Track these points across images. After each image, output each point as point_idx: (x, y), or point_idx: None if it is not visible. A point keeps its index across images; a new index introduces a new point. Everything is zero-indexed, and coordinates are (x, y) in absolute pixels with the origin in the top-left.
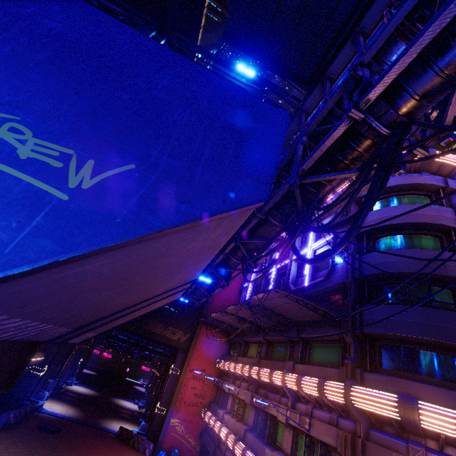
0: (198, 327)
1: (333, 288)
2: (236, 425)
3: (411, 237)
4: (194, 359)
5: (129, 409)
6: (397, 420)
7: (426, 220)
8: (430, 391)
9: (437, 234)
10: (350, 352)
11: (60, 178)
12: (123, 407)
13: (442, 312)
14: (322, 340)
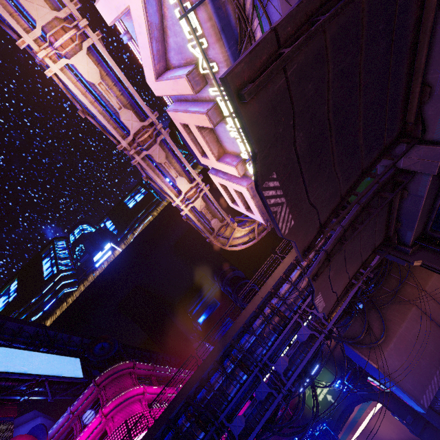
0: None
1: None
2: None
3: None
4: None
5: None
6: None
7: None
8: None
9: None
10: None
11: (392, 385)
12: None
13: None
14: None
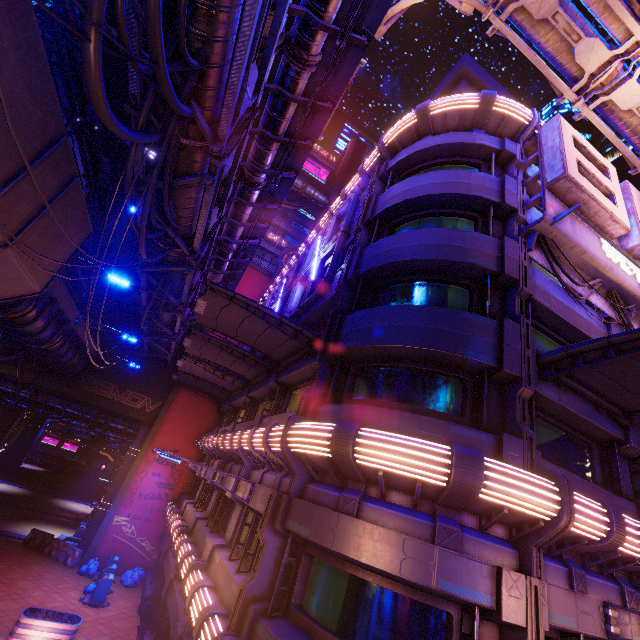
0: (172, 390)
1: (328, 306)
2: (193, 514)
3: (437, 220)
4: (161, 435)
5: (76, 512)
6: (333, 461)
7: (458, 190)
8: (389, 417)
9: (471, 215)
10: (313, 381)
11: None
12: (67, 510)
13: (440, 310)
14: (302, 382)
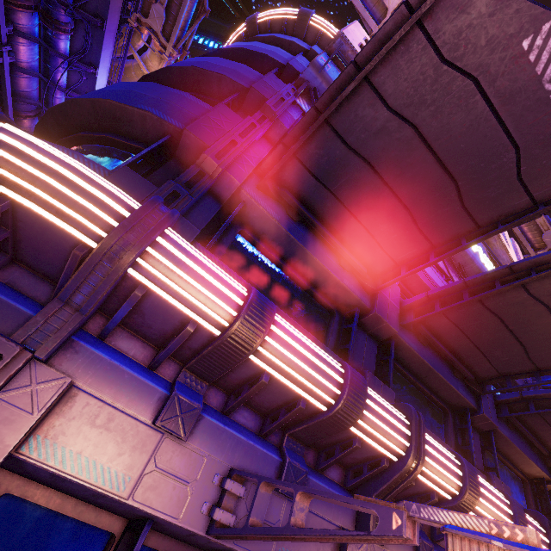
0: None
1: None
2: None
3: None
4: None
5: None
6: None
7: (247, 47)
8: None
9: None
10: None
11: None
12: None
13: (148, 83)
14: None
